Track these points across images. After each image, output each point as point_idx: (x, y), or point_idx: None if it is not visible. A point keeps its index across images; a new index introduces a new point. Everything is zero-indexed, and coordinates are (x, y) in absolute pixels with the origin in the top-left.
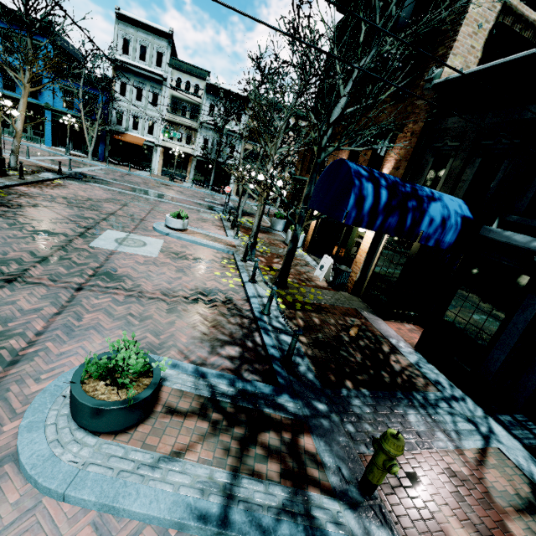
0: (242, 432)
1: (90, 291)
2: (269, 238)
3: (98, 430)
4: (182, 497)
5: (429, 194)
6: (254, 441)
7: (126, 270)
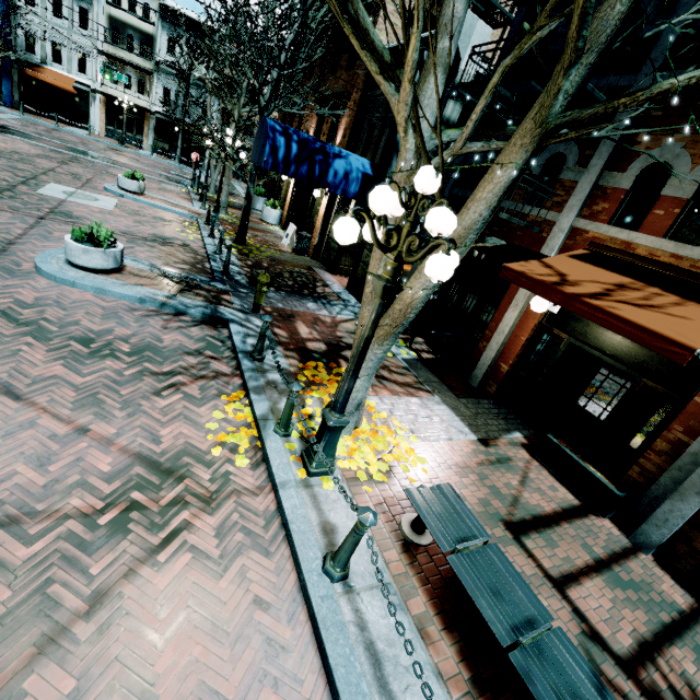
0: (183, 288)
1: (53, 221)
2: None
3: (87, 265)
4: (142, 293)
5: (336, 153)
6: (190, 291)
7: (83, 214)
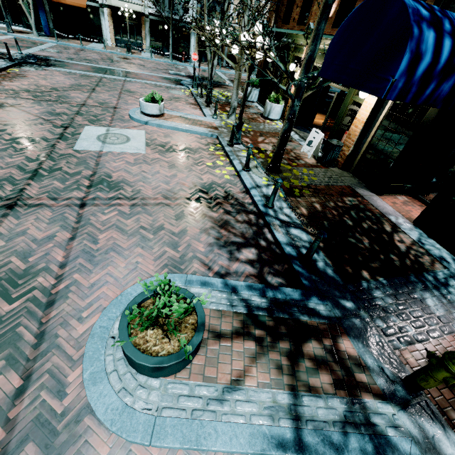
0: (287, 346)
1: (94, 206)
2: (246, 112)
3: (160, 377)
4: (256, 427)
5: None
6: (300, 354)
7: (121, 175)
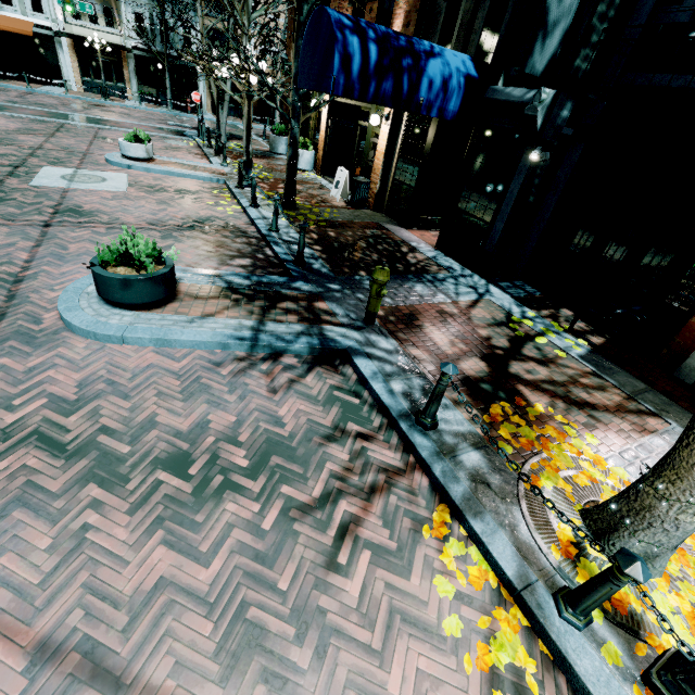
0: (262, 304)
1: (62, 227)
2: (270, 163)
3: (132, 303)
4: (219, 332)
5: (427, 49)
6: (274, 308)
7: (95, 206)
